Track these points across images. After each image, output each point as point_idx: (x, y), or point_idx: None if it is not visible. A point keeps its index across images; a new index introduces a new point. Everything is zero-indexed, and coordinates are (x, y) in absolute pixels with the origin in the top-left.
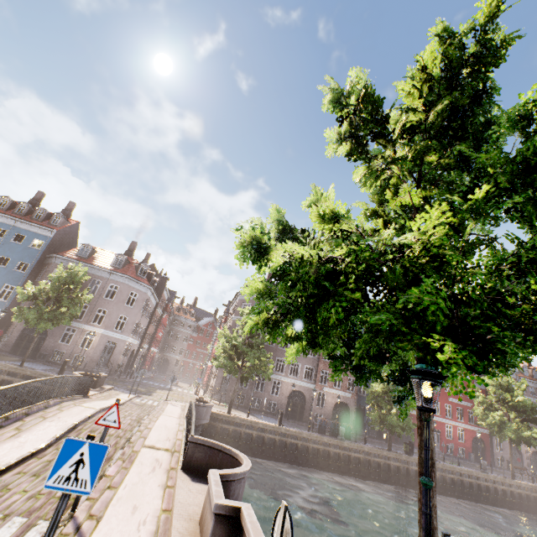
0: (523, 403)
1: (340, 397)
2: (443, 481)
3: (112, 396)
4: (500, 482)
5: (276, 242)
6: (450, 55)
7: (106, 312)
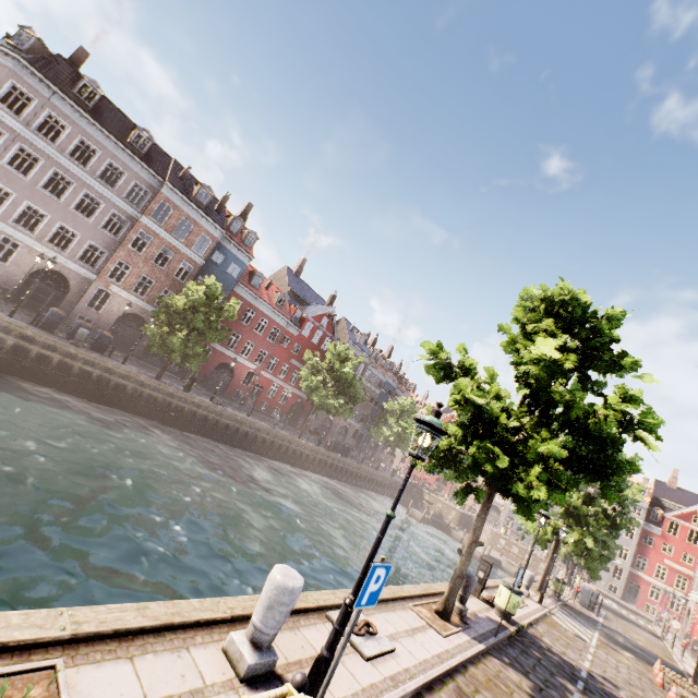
0: (346, 375)
1: (138, 308)
2: (215, 425)
3: None
4: (282, 438)
5: None
6: None
7: None
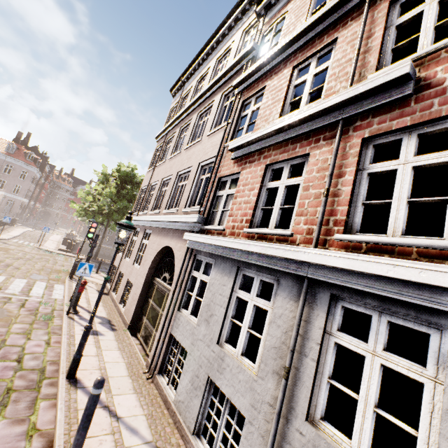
0: None
1: None
2: None
3: (25, 228)
4: None
5: (85, 196)
6: (118, 172)
7: (6, 182)
